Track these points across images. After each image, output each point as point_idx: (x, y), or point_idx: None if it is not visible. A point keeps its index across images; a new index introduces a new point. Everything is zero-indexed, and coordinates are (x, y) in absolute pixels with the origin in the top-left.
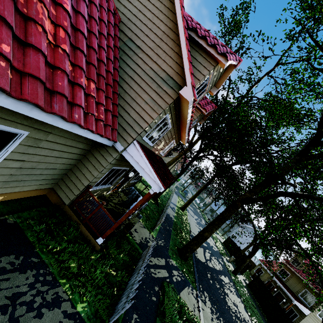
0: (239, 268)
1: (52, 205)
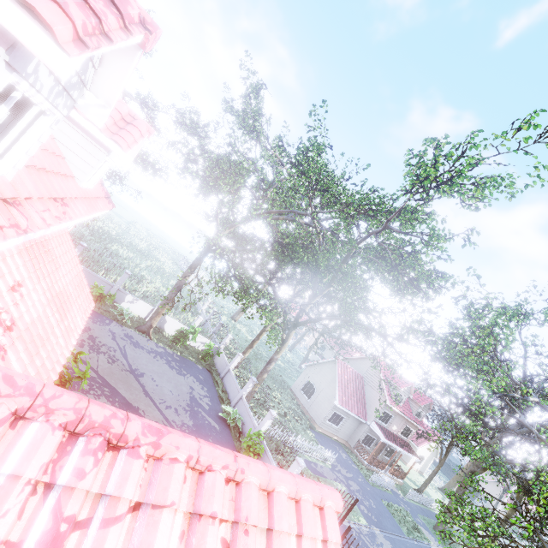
0: None
1: (347, 447)
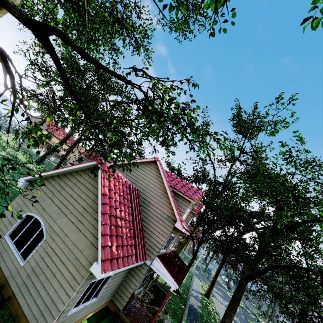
0: None
1: (112, 312)
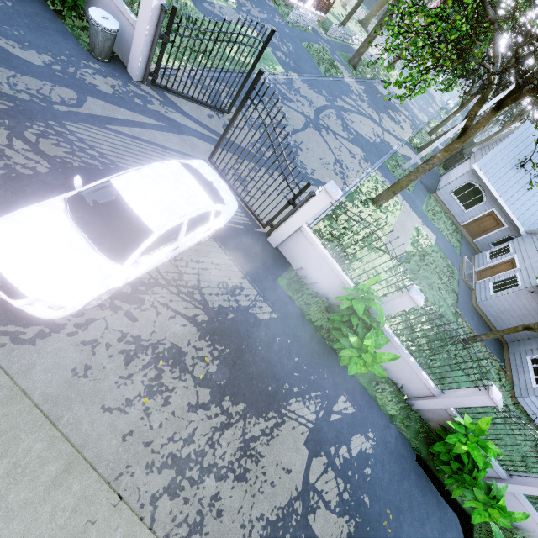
0: (437, 127)
1: None
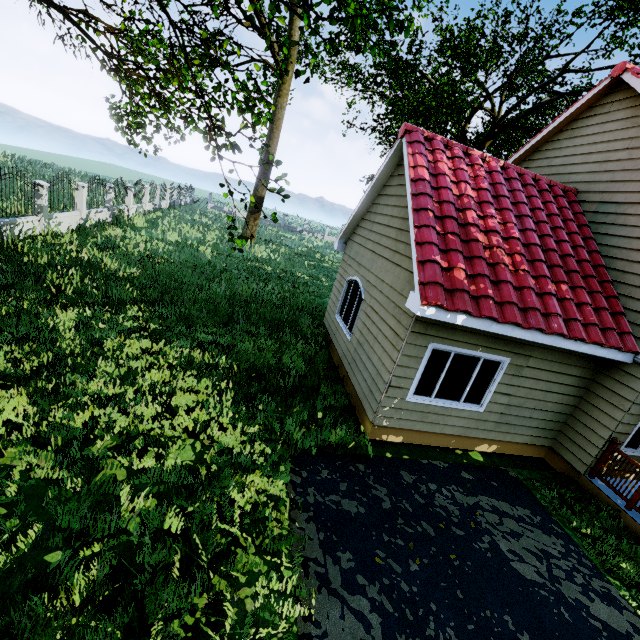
0: None
1: (558, 473)
